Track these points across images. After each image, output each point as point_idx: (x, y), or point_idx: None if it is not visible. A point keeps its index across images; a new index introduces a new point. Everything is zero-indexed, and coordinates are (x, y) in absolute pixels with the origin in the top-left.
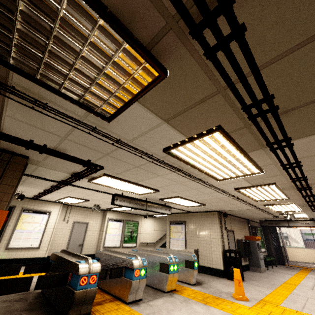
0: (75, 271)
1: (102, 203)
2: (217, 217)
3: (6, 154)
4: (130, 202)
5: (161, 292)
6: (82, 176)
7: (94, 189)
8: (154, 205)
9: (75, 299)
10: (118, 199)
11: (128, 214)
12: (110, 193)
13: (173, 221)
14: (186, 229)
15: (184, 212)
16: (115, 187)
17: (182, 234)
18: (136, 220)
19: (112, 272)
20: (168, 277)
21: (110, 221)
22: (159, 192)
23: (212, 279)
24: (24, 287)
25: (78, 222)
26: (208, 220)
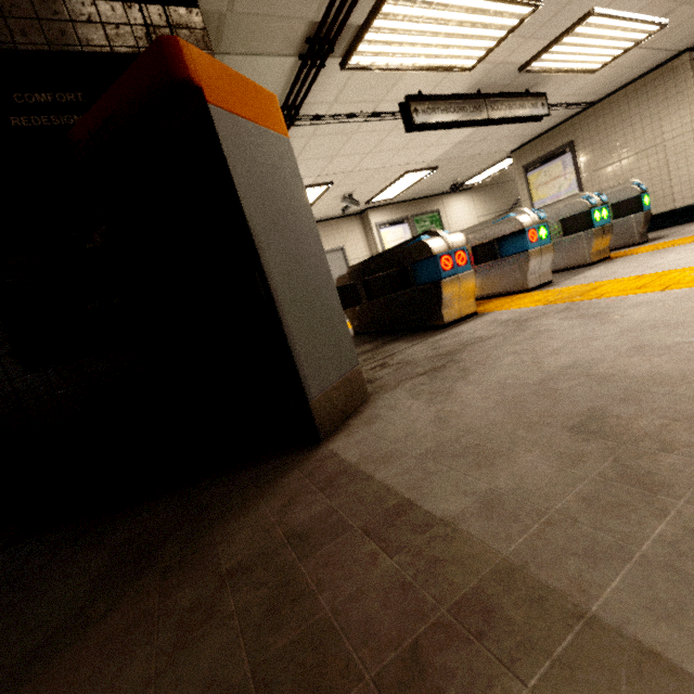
0: (421, 256)
1: (358, 184)
2: (688, 70)
3: (147, 7)
4: (446, 110)
5: (578, 269)
6: (327, 44)
7: (350, 113)
8: (504, 101)
9: (445, 293)
10: (418, 110)
11: (411, 202)
12: (387, 113)
13: (535, 161)
14: (579, 160)
15: (563, 121)
16: (409, 62)
17: (568, 177)
18: (433, 210)
19: (477, 254)
20: (592, 235)
21: (381, 229)
22: (541, 6)
23: (680, 228)
24: (352, 300)
25: (326, 252)
26: (655, 95)
